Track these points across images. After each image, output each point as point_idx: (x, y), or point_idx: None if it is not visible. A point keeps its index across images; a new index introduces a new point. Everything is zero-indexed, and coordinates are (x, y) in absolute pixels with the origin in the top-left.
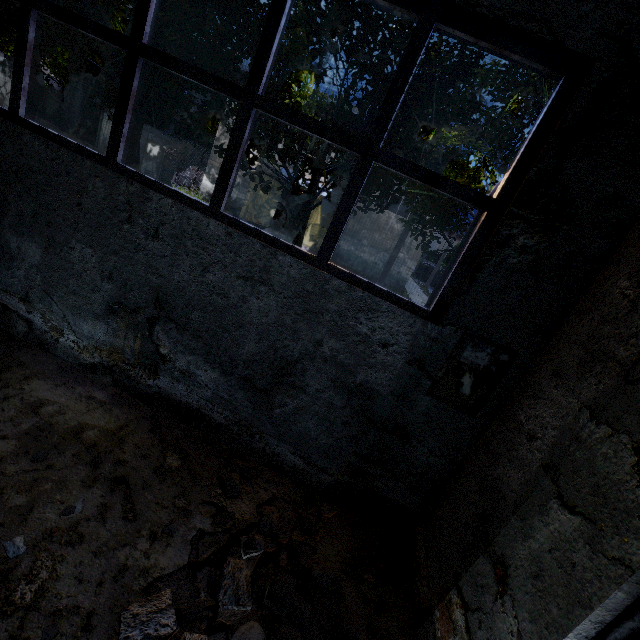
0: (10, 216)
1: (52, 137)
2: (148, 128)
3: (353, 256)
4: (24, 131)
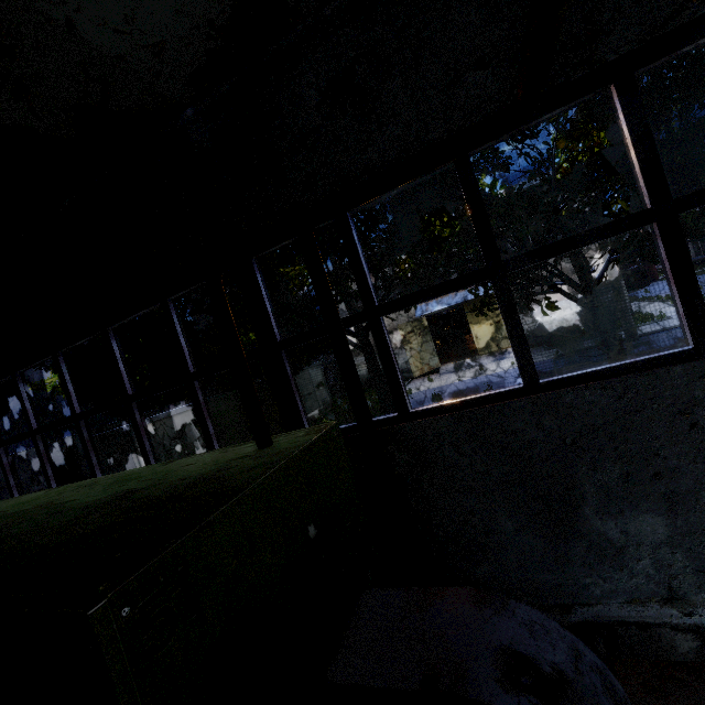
0: (589, 499)
1: (597, 375)
2: (306, 366)
3: (545, 325)
4: (561, 392)
